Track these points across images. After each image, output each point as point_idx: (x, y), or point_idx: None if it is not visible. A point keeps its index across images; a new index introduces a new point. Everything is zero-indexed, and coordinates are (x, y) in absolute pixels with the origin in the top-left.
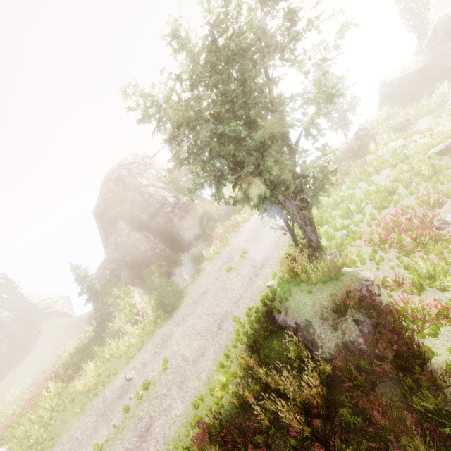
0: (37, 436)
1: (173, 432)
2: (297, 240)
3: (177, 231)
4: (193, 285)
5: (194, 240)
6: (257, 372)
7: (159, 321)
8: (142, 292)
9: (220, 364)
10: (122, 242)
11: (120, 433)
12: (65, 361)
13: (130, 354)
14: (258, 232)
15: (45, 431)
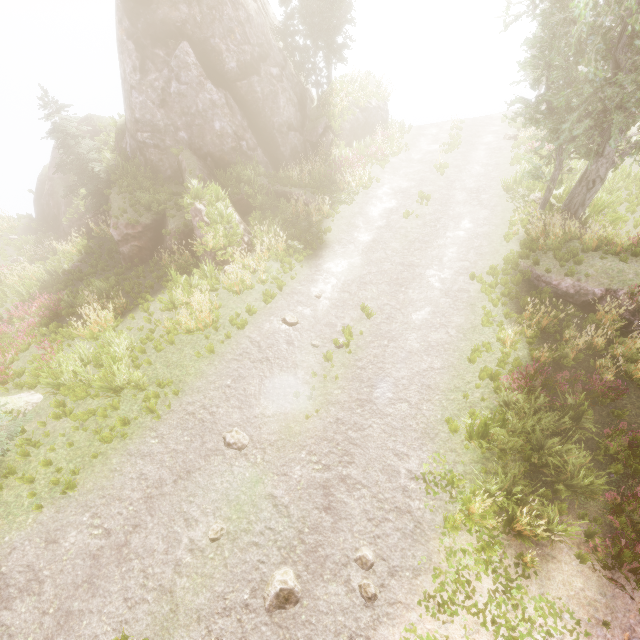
0: (137, 379)
1: (444, 384)
2: (548, 201)
3: (279, 124)
4: (336, 222)
5: (297, 154)
6: (567, 332)
7: (301, 258)
8: (231, 206)
9: (487, 320)
10: (178, 95)
11: (331, 382)
12: (34, 289)
13: (273, 292)
14: (428, 177)
15: (144, 374)
